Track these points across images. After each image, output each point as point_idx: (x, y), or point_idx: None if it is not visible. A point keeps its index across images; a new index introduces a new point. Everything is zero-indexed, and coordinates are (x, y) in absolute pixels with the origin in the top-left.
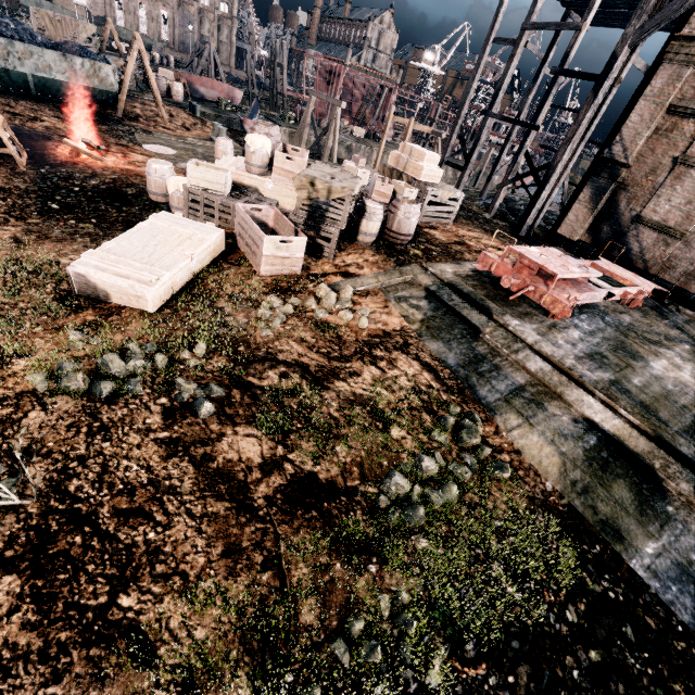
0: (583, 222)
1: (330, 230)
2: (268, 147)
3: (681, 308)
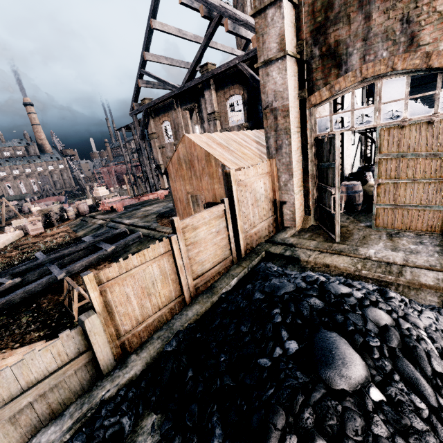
0: (164, 182)
1: (52, 219)
2: (39, 208)
3: None
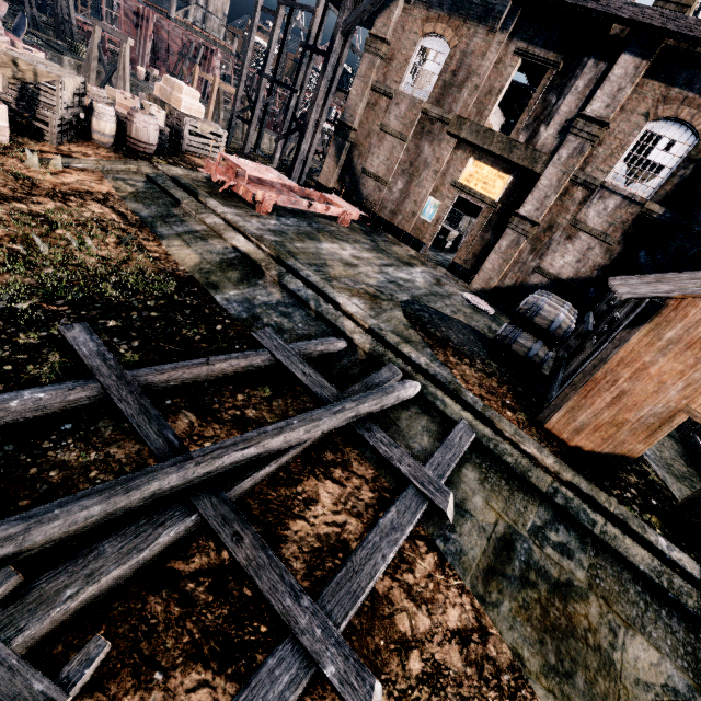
0: (333, 172)
1: (46, 114)
2: None
3: (386, 234)
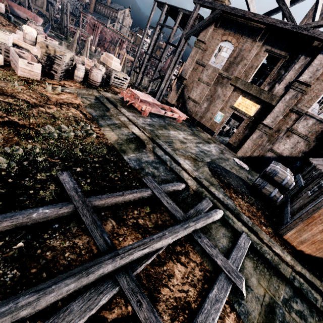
0: (174, 97)
1: (56, 68)
2: (35, 33)
3: (197, 127)
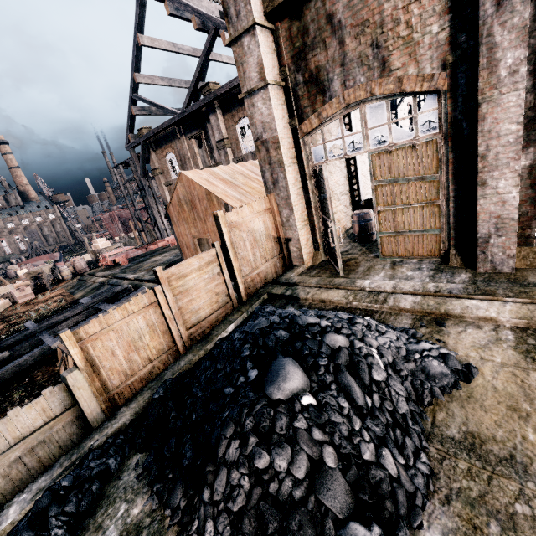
0: None
1: (44, 281)
2: (26, 271)
3: None
